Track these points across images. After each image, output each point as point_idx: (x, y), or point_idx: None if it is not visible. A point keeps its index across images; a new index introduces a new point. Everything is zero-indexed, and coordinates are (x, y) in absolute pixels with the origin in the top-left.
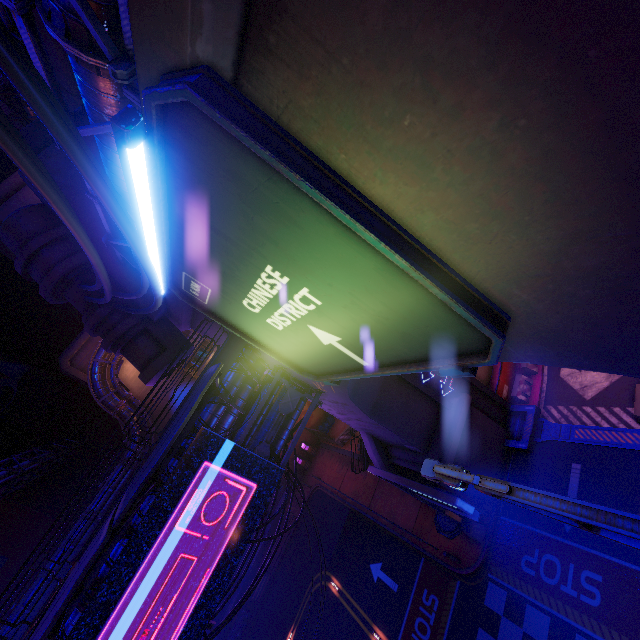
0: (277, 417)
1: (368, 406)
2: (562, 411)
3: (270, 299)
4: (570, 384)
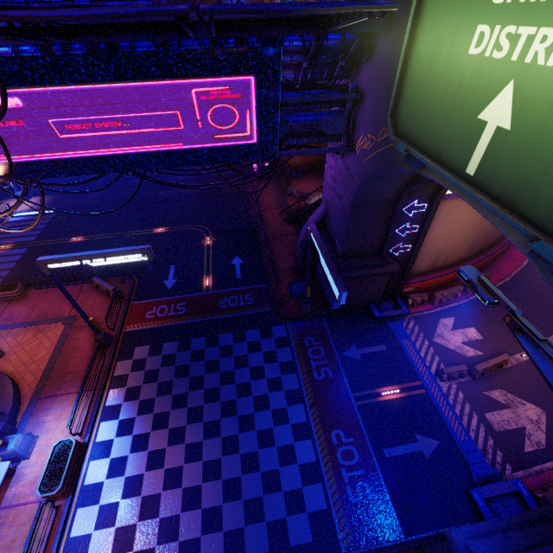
0: (314, 122)
1: (360, 198)
2: (415, 329)
3: (551, 0)
4: (438, 327)
